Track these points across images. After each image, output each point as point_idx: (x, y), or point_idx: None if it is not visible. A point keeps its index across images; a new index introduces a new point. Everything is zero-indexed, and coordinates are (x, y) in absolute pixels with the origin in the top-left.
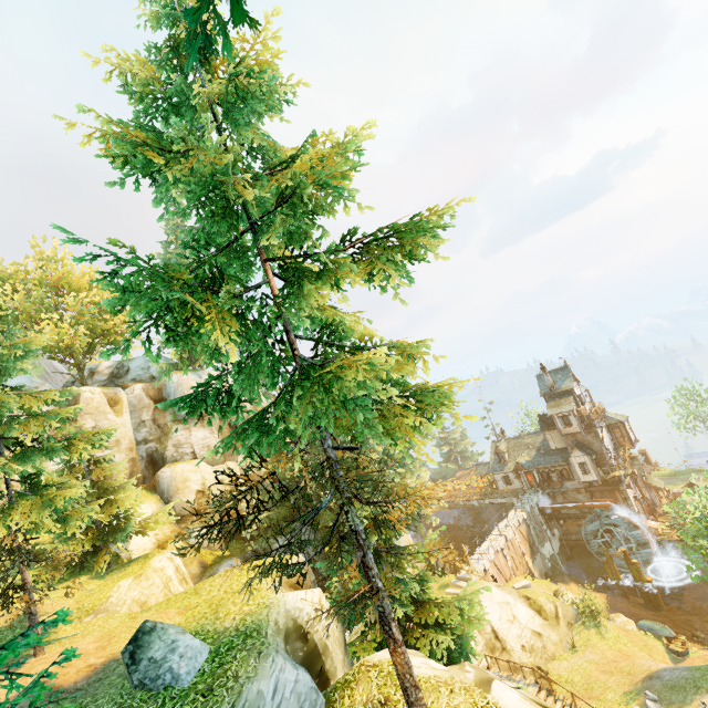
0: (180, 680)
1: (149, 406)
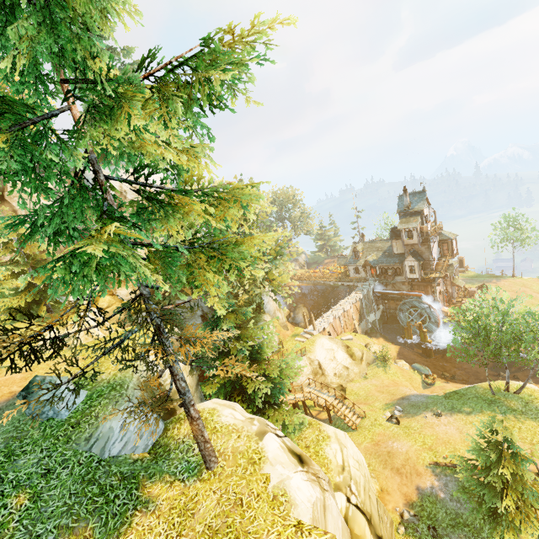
0: (60, 415)
1: None
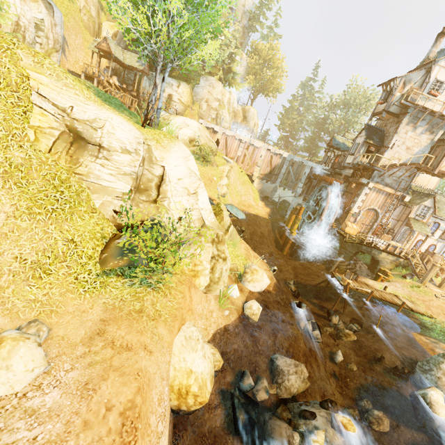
0: None
1: None
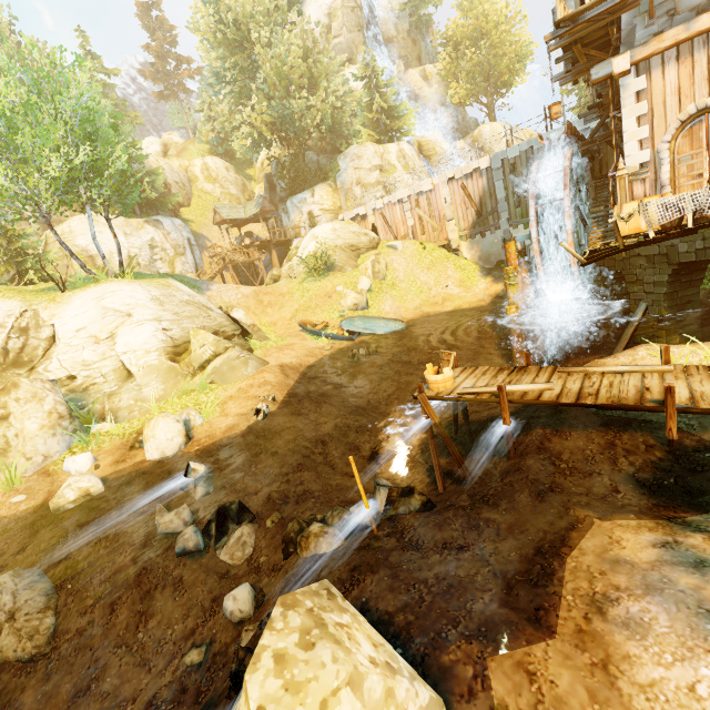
0: None
1: None
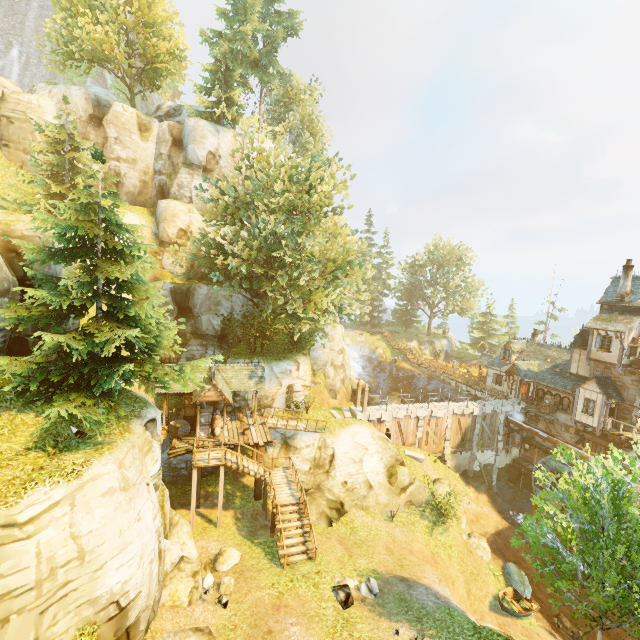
0: None
1: (168, 142)
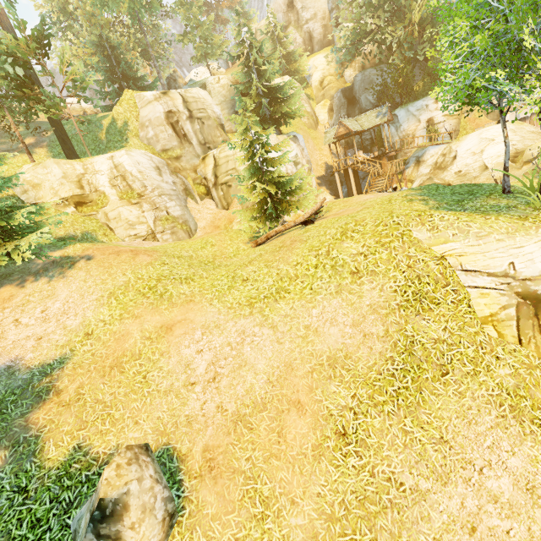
0: None
1: None
